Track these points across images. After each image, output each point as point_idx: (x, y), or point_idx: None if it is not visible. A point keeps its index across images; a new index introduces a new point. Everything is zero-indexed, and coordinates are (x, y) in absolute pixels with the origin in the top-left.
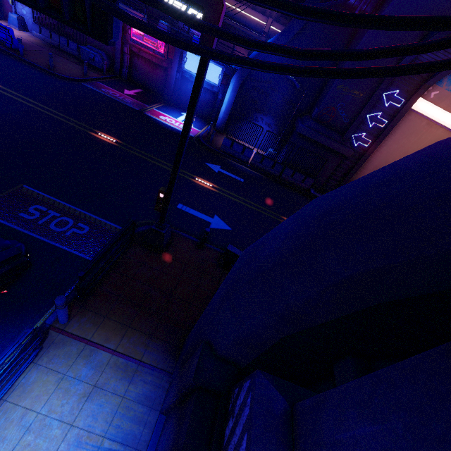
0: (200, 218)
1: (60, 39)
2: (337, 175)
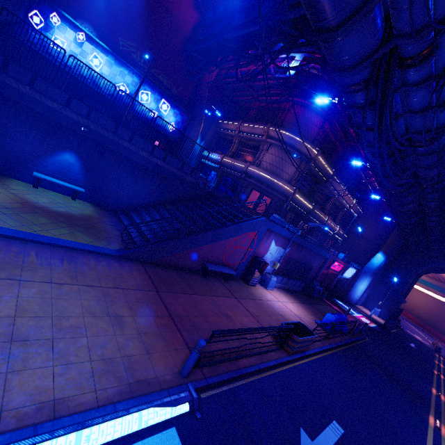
0: None
1: (292, 282)
2: None
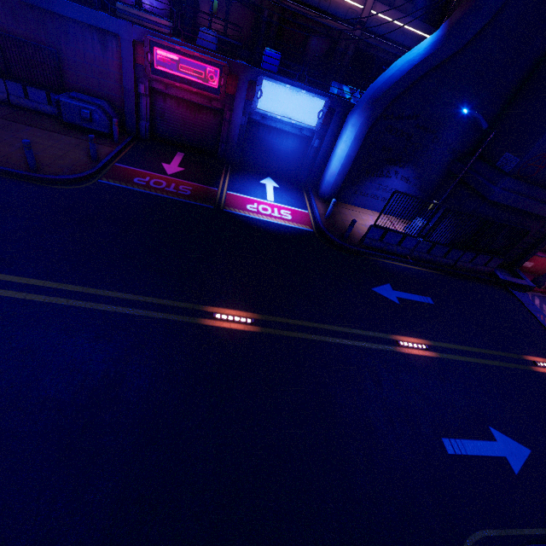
0: (488, 456)
1: (8, 85)
2: (526, 242)
